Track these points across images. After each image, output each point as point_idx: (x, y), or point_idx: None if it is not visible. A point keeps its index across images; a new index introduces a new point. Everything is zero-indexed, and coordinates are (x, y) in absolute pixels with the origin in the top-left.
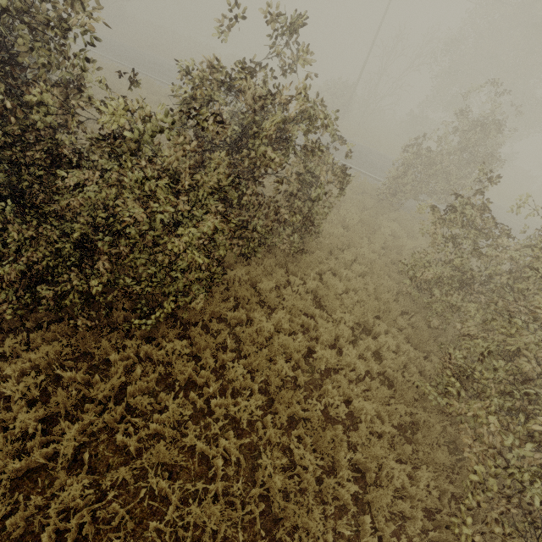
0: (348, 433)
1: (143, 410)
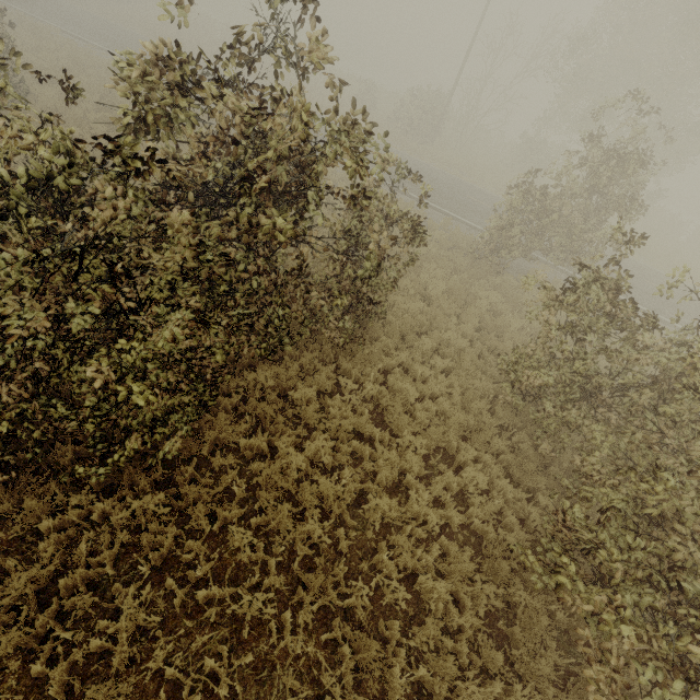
0: (411, 627)
1: (87, 611)
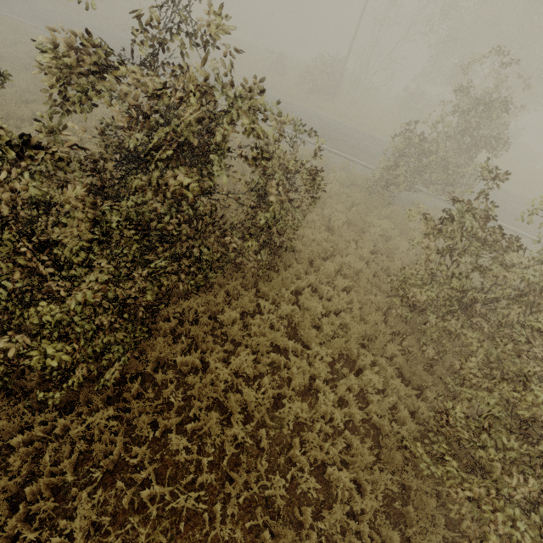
0: (321, 511)
1: (51, 512)
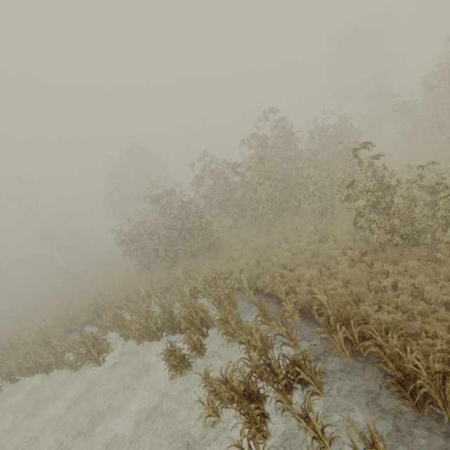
0: None
1: None
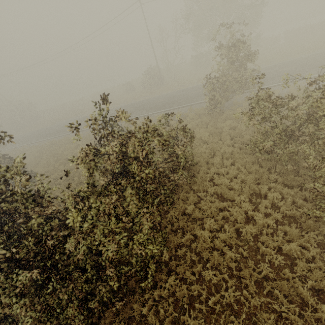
0: (294, 269)
1: None
